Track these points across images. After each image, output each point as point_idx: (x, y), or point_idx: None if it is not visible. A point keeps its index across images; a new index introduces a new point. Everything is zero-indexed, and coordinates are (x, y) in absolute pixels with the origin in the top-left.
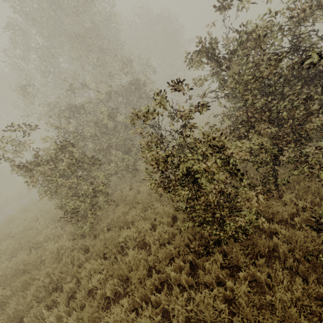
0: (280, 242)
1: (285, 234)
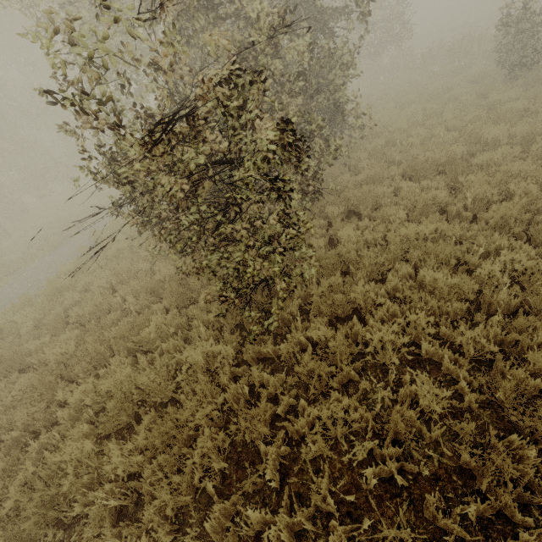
0: None
1: None
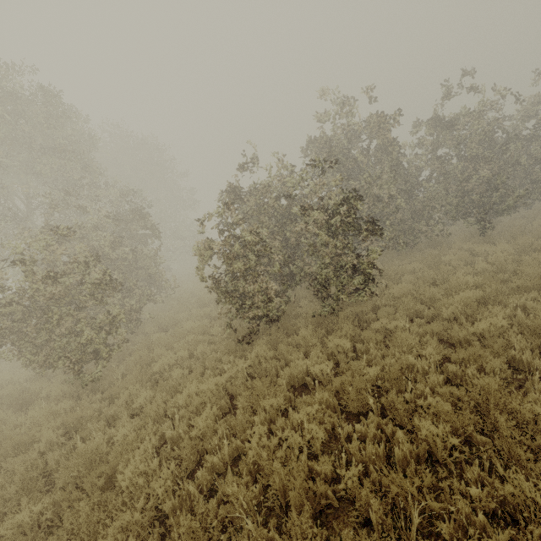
0: (301, 324)
1: (303, 316)
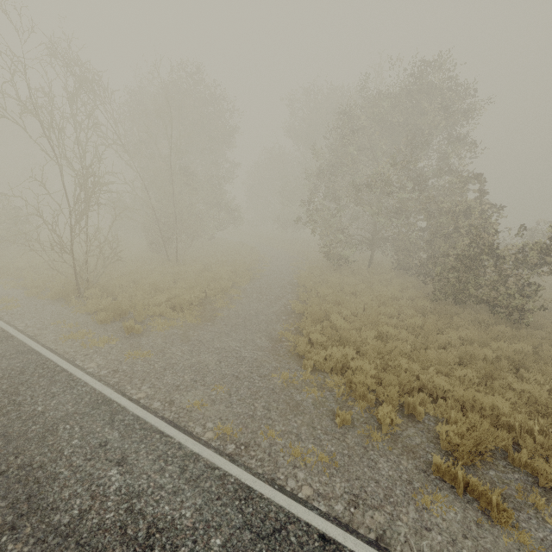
0: None
1: None
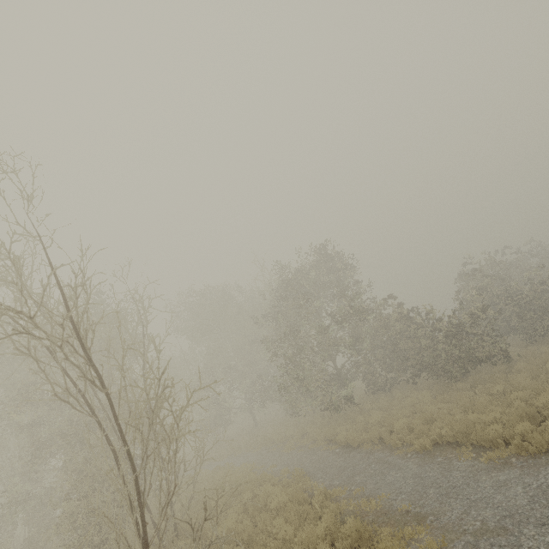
0: None
1: None
